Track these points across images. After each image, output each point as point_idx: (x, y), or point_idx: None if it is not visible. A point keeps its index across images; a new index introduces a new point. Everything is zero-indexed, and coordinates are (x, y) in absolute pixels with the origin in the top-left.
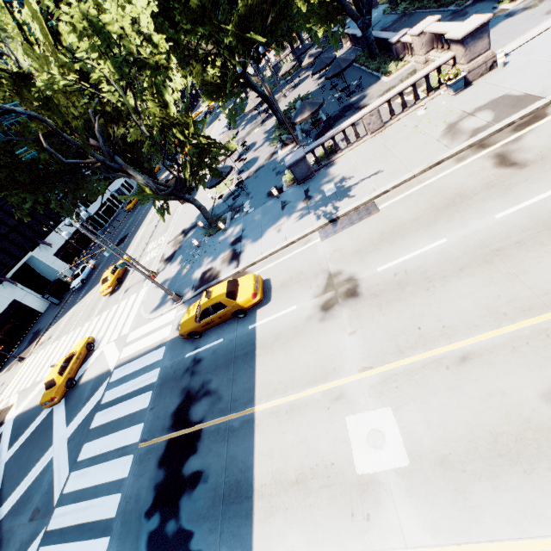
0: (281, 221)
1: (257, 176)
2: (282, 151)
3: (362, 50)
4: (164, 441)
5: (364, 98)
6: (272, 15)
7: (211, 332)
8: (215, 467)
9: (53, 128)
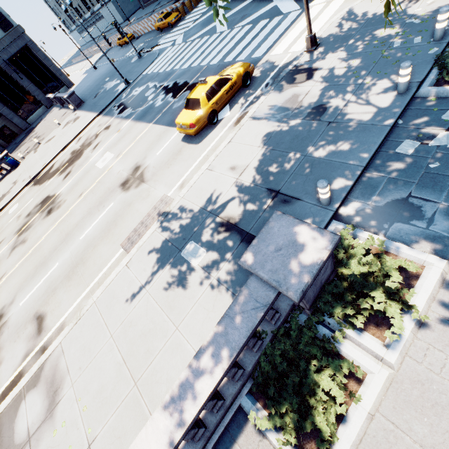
0: (244, 177)
1: None
2: None
3: None
4: (192, 80)
5: None
6: None
7: None
8: (157, 107)
9: None
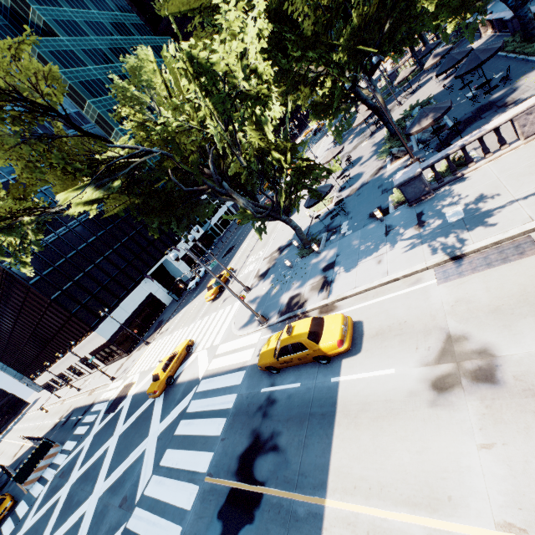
0: (383, 250)
1: (360, 193)
2: (392, 165)
3: (510, 34)
4: (227, 487)
5: (513, 92)
6: (391, 20)
7: (289, 371)
8: None
9: (177, 162)
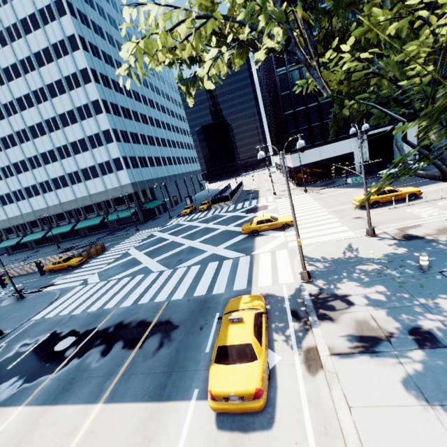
0: None
1: None
2: None
3: None
4: (153, 319)
5: None
6: None
7: None
8: (97, 367)
9: None
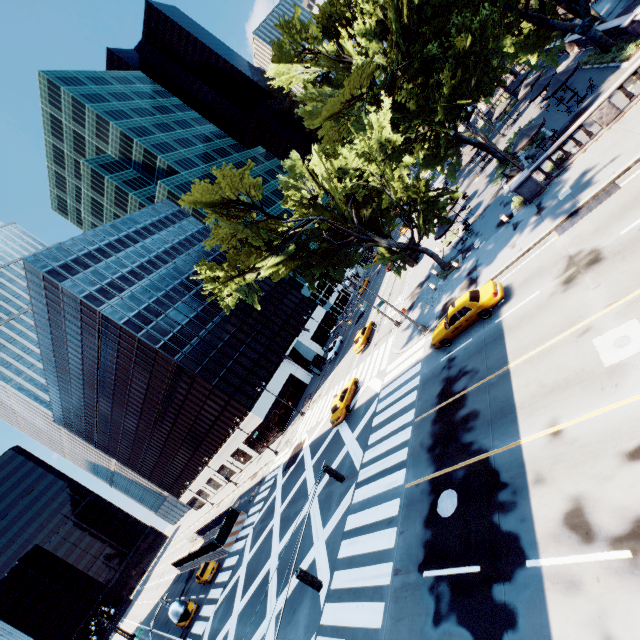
0: (515, 239)
1: (484, 216)
2: (507, 184)
3: (593, 48)
4: (435, 411)
5: (599, 96)
6: (475, 78)
7: (460, 339)
8: (480, 407)
9: (331, 223)
